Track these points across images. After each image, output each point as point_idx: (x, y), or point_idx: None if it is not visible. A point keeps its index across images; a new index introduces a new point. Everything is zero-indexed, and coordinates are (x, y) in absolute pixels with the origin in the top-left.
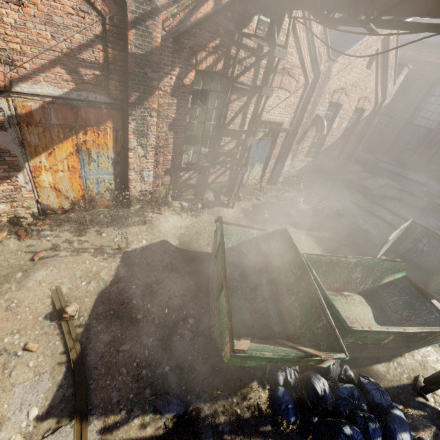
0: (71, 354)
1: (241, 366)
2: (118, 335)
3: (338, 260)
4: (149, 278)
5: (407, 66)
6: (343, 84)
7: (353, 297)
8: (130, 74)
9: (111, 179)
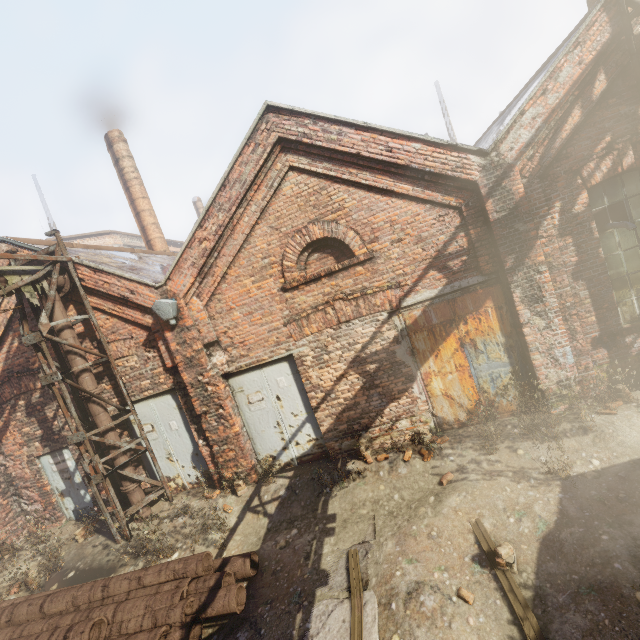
0: (524, 627)
1: None
2: (603, 621)
3: None
4: (634, 527)
5: None
6: None
7: None
8: (498, 241)
9: (508, 372)
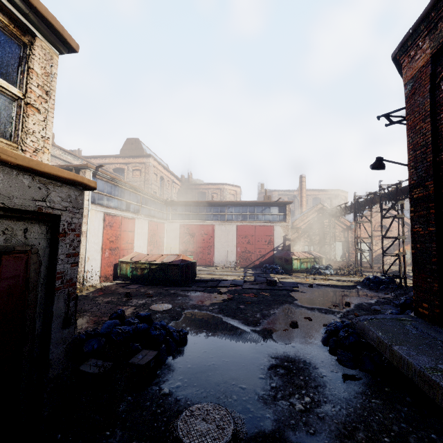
0: None
1: None
2: None
3: None
4: None
5: None
6: None
7: None
8: None
9: (409, 257)
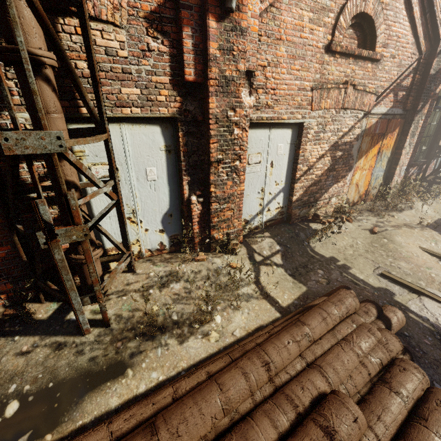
0: None
1: None
2: None
3: None
4: None
5: None
6: None
7: None
8: (424, 89)
9: (381, 176)
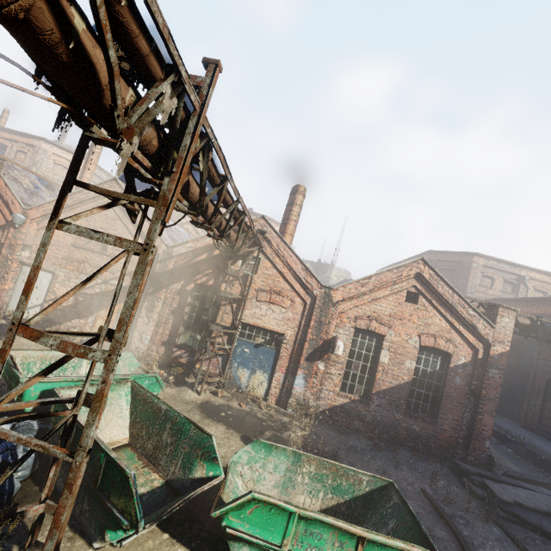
0: None
1: (10, 412)
2: None
3: (152, 400)
4: None
5: (505, 307)
6: (370, 313)
7: (153, 473)
8: (153, 280)
9: None
